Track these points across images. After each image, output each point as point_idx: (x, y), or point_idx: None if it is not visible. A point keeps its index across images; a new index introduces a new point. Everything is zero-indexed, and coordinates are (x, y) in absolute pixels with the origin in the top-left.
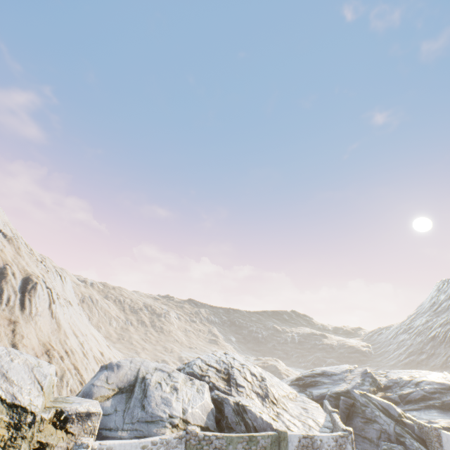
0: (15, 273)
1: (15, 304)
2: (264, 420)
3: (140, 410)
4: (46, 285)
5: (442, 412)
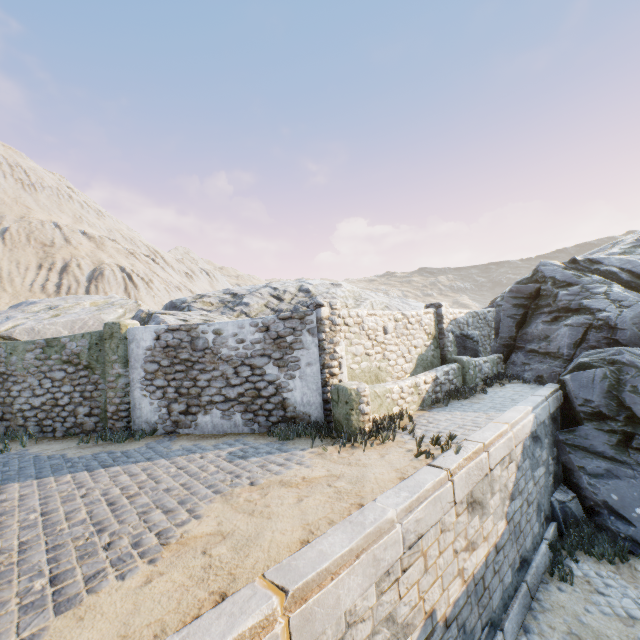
0: (80, 265)
1: (77, 292)
2: None
3: None
4: (126, 271)
5: None
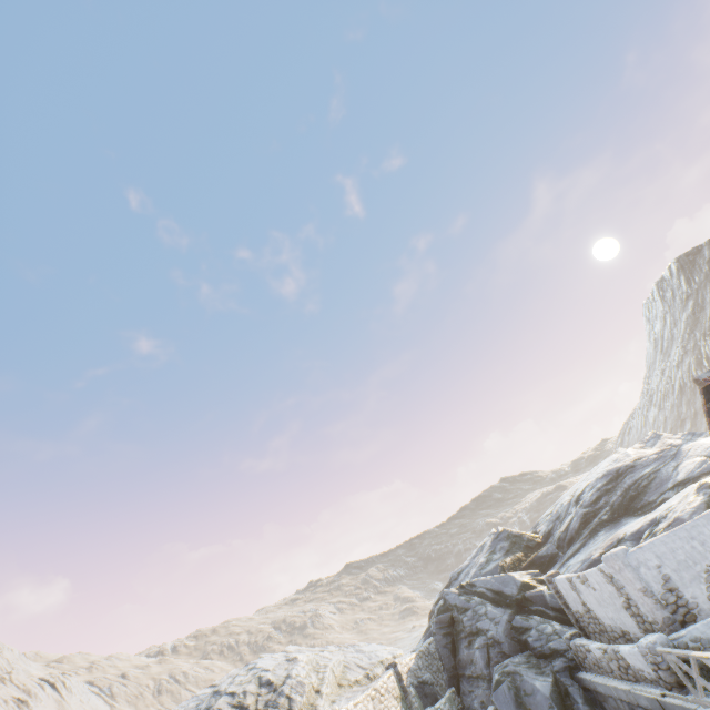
0: None
1: None
2: None
3: None
4: None
5: (613, 526)
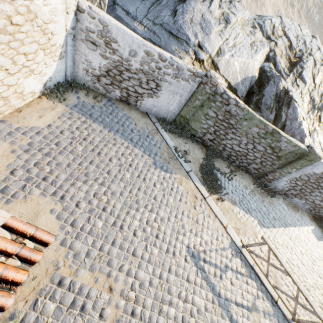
0: None
1: None
2: (301, 128)
3: (170, 15)
4: None
5: None
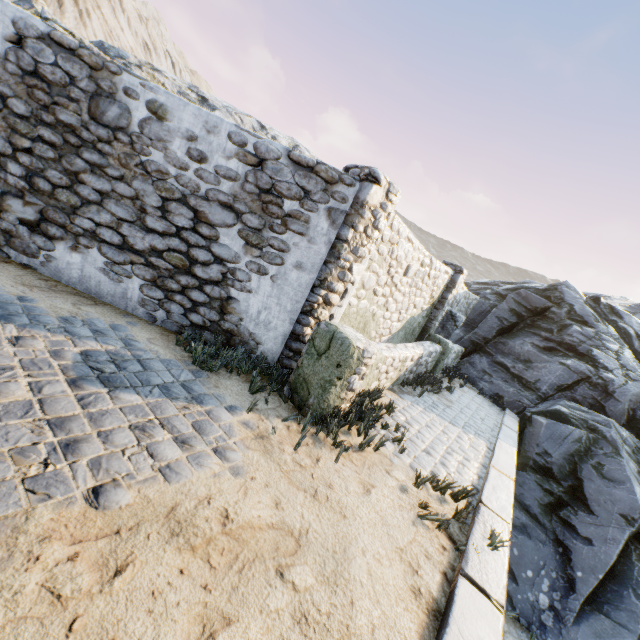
0: None
1: None
2: None
3: None
4: None
5: None
